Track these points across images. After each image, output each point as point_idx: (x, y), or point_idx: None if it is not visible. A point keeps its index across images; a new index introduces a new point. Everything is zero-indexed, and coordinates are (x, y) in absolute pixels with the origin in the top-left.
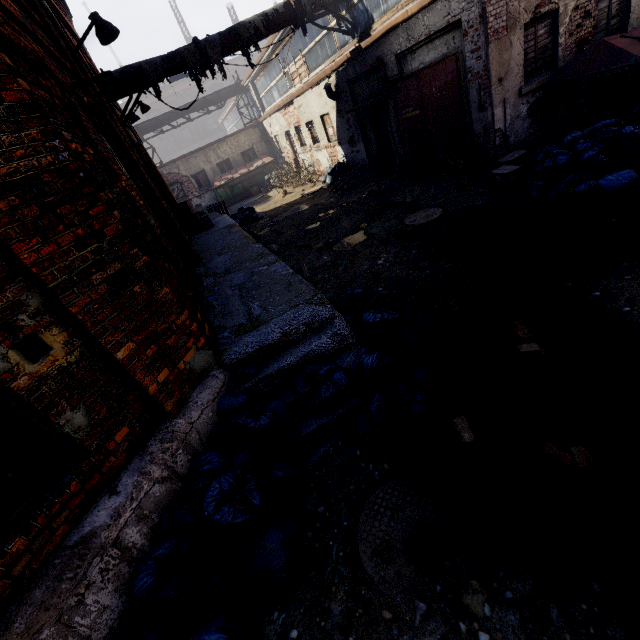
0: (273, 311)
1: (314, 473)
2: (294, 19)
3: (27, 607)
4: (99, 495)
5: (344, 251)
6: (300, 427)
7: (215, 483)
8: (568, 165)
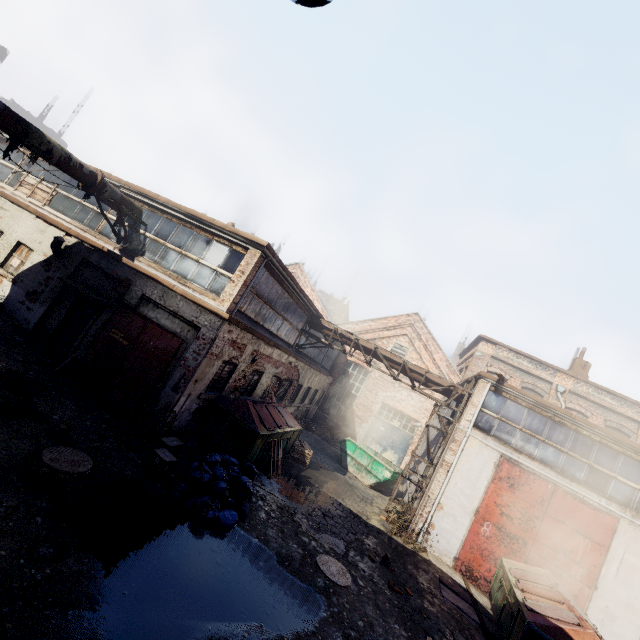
0: None
1: None
2: (89, 185)
3: None
4: None
5: None
6: None
7: None
8: (208, 484)
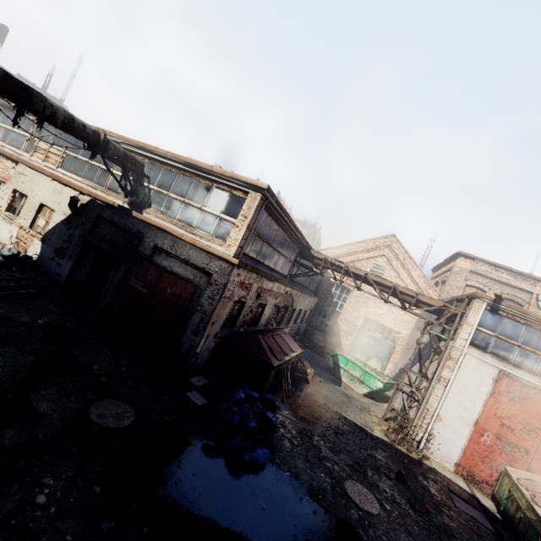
0: None
1: None
2: (94, 145)
3: None
4: None
5: None
6: None
7: None
8: (238, 424)
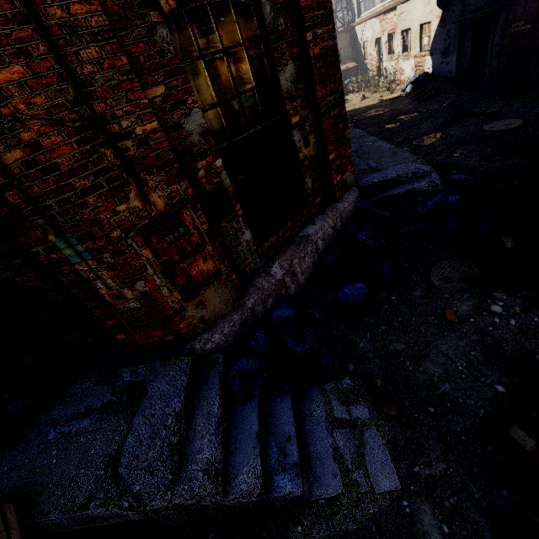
0: (386, 165)
1: (401, 252)
2: None
3: (289, 249)
4: (307, 223)
5: (423, 145)
6: (396, 229)
7: (362, 232)
8: None
